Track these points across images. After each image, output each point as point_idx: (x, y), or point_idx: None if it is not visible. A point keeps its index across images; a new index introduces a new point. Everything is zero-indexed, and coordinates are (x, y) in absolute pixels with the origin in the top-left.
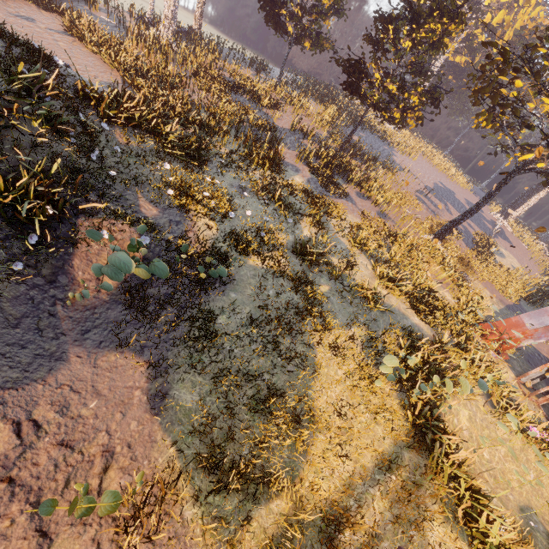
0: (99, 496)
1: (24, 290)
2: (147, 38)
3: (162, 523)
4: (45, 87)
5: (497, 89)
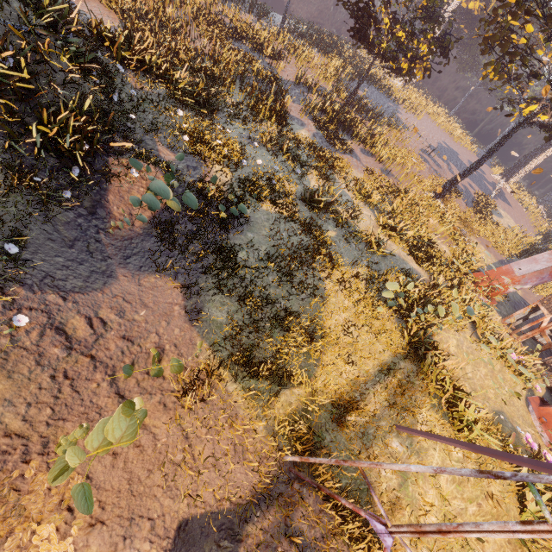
0: (157, 377)
1: (73, 217)
2: None
3: (213, 390)
4: (66, 24)
5: (507, 36)
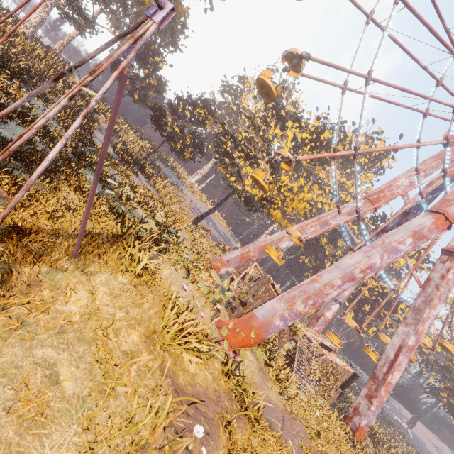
0: None
1: None
2: (3, 16)
3: None
4: None
5: (224, 149)
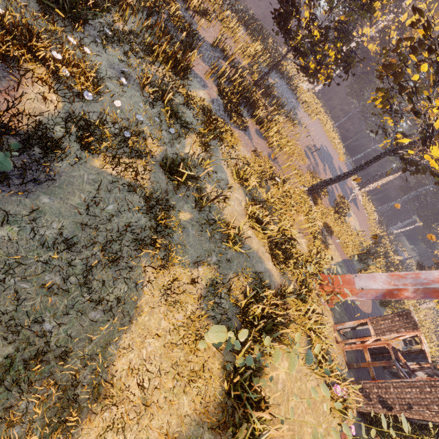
0: None
1: None
2: None
3: None
4: None
5: (402, 70)
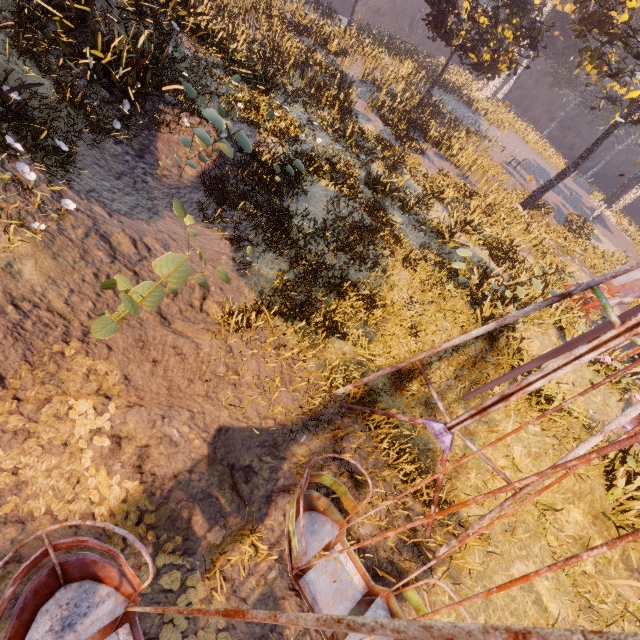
0: (201, 312)
1: (121, 152)
2: None
3: (260, 318)
4: None
5: (606, 17)
